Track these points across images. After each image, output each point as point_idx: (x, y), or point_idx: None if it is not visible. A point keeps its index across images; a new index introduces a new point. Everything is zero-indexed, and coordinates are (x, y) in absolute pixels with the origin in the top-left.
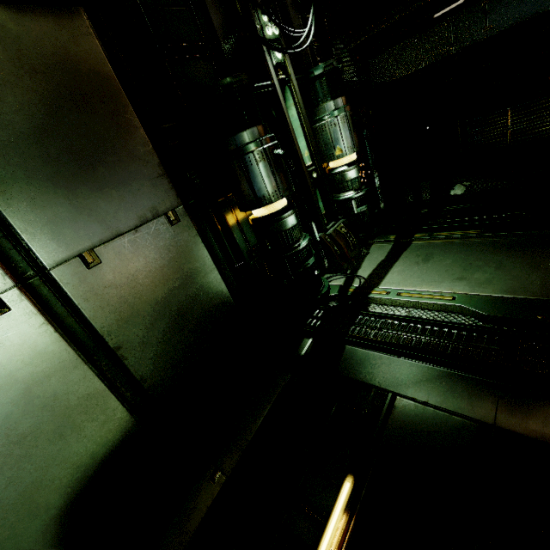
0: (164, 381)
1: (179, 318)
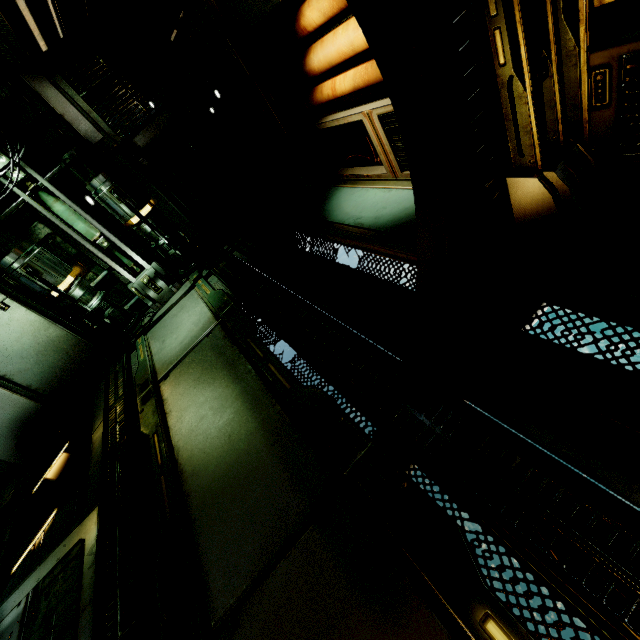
0: (44, 385)
1: (38, 355)
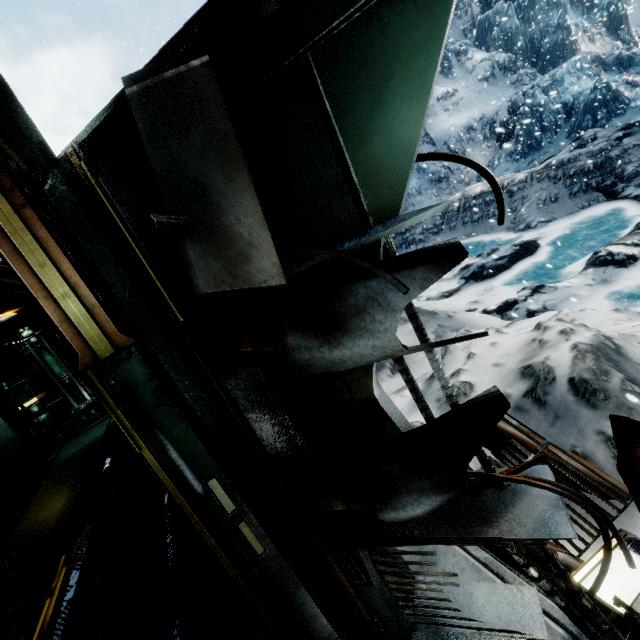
0: None
1: None
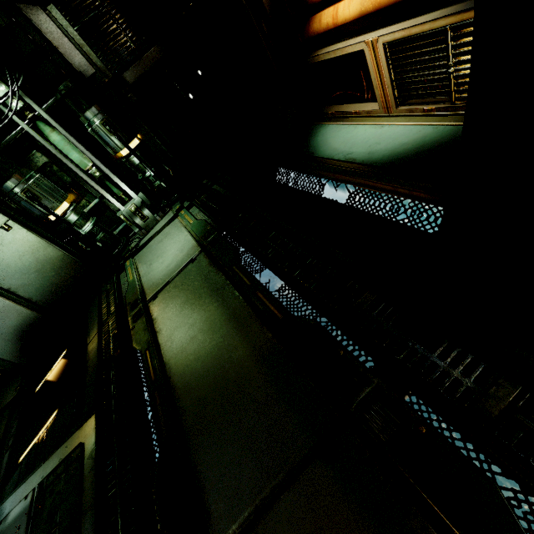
0: (43, 298)
1: (38, 272)
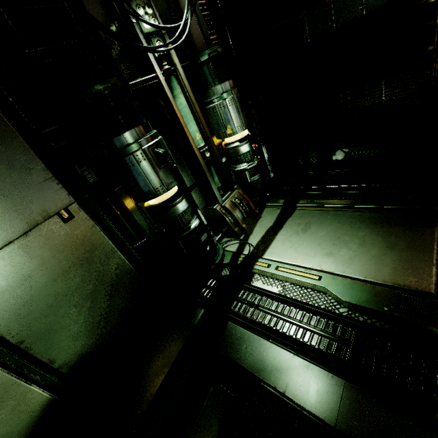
0: (74, 357)
1: (83, 302)
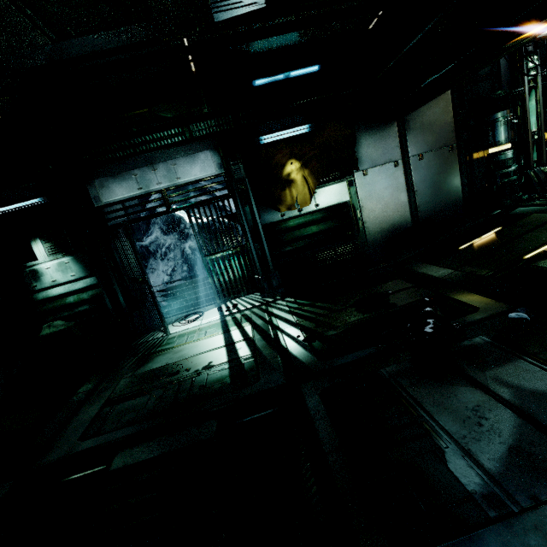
0: (424, 212)
1: (438, 190)
